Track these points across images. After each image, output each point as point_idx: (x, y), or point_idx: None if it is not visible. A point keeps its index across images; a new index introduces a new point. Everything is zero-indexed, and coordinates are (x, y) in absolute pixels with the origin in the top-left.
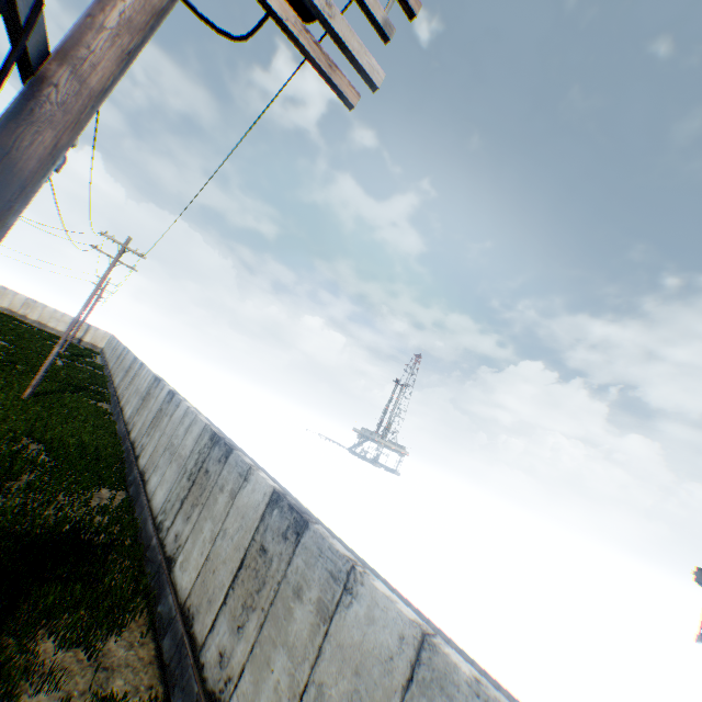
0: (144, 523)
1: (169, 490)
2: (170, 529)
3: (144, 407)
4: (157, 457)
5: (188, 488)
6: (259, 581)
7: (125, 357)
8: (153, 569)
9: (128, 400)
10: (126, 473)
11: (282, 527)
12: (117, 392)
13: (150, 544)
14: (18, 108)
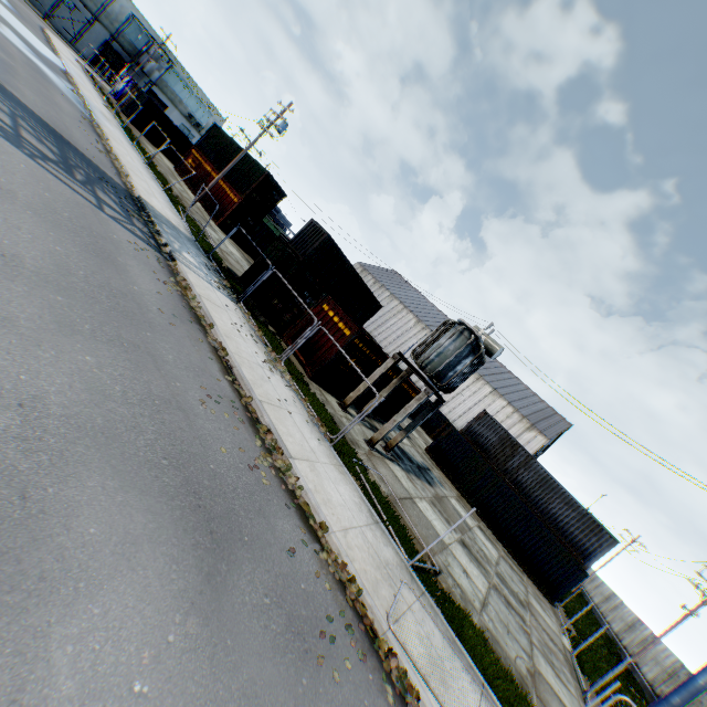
0: (639, 679)
1: (654, 673)
2: (656, 685)
3: (629, 630)
4: (644, 659)
5: (666, 676)
6: (696, 706)
7: (599, 583)
8: (647, 694)
9: (612, 619)
10: (621, 657)
11: (706, 697)
12: (598, 607)
13: (645, 687)
14: (686, 613)
